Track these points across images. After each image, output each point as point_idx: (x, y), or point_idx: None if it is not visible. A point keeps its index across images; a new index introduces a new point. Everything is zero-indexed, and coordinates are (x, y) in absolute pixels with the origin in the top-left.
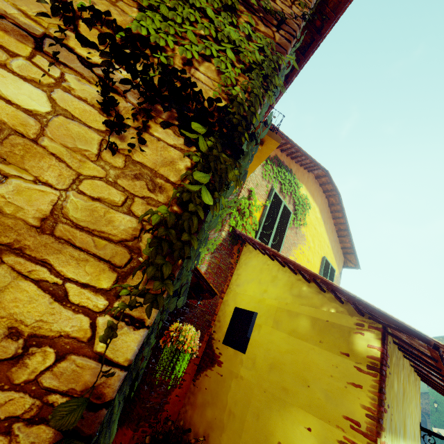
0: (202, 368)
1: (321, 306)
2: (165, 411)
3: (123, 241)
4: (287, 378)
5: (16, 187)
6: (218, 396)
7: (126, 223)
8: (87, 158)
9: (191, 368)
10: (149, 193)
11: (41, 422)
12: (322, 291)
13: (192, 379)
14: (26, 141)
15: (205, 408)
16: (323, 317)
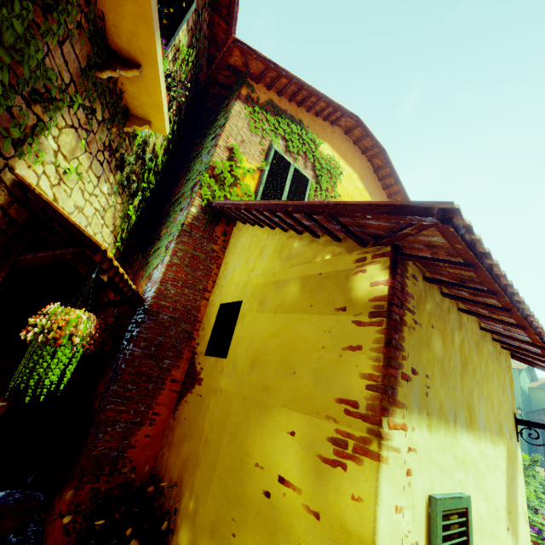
0: (183, 394)
1: (314, 258)
2: (129, 458)
3: None
4: (270, 371)
5: None
6: (195, 424)
7: None
8: None
9: (168, 397)
10: None
11: None
12: (313, 236)
13: (172, 412)
14: None
15: (182, 443)
16: (316, 271)
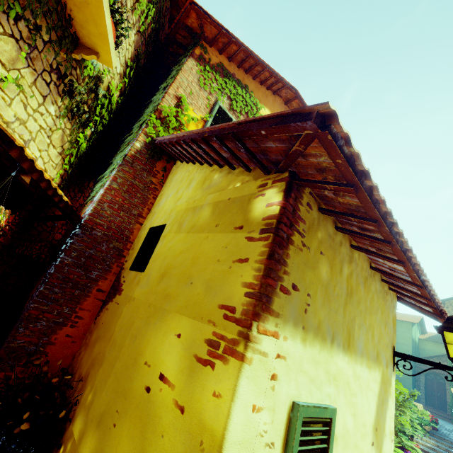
0: (106, 302)
1: (227, 187)
2: (48, 353)
3: None
4: (173, 282)
5: None
6: (109, 327)
7: None
8: None
9: (92, 304)
10: None
11: None
12: (230, 167)
13: (95, 318)
14: None
15: (95, 344)
16: (226, 197)
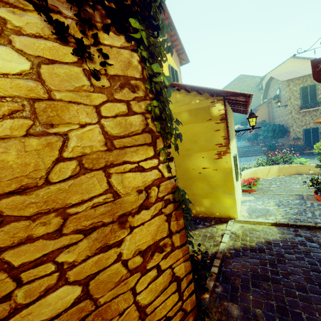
0: None
1: (191, 102)
2: None
3: (143, 130)
4: (186, 145)
5: (77, 137)
6: None
7: (137, 120)
8: (88, 91)
9: None
10: (134, 95)
11: (168, 205)
12: (189, 93)
13: None
14: (46, 103)
15: None
16: (194, 107)
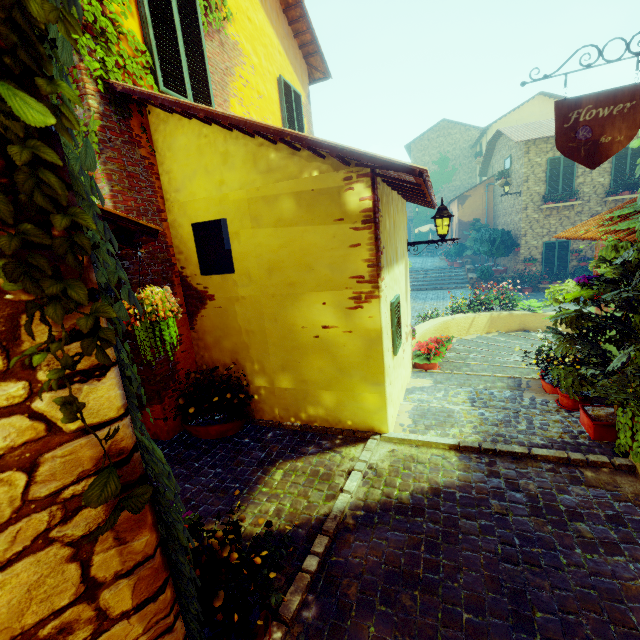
0: (194, 312)
1: (301, 174)
2: (180, 370)
3: None
4: (290, 273)
5: None
6: (228, 327)
7: None
8: None
9: (181, 320)
10: None
11: (79, 511)
12: (296, 150)
13: (190, 329)
14: None
15: (221, 343)
16: (307, 187)
